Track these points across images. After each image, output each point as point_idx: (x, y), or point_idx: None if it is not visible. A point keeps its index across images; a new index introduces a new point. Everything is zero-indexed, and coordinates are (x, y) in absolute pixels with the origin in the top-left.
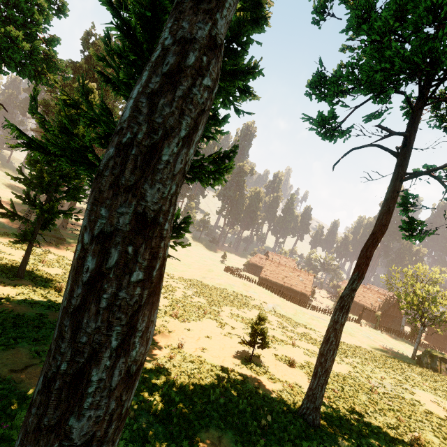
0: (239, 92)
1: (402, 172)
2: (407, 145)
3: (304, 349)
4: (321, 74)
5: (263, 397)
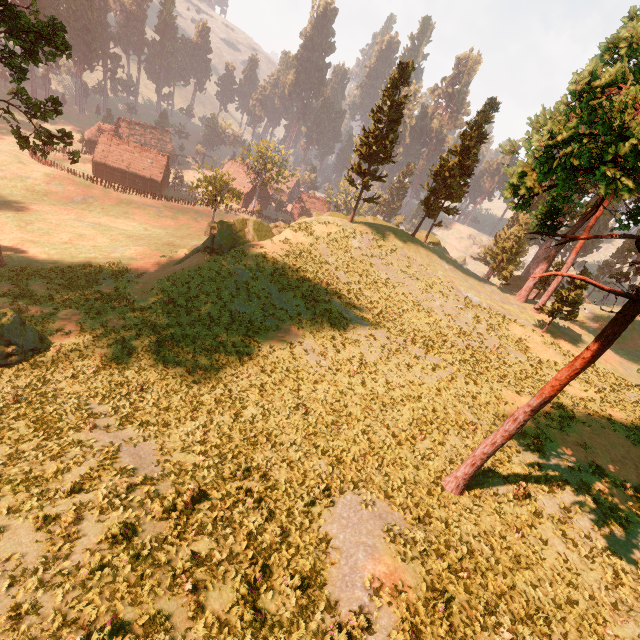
0: None
1: None
2: None
3: (75, 234)
4: None
5: None
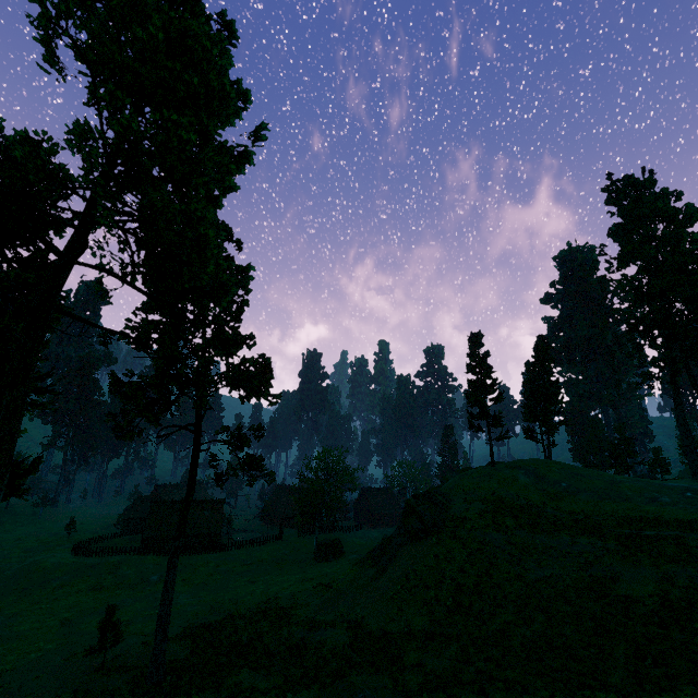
0: (34, 393)
1: (198, 445)
2: (197, 426)
3: (188, 615)
4: (119, 380)
5: (110, 692)
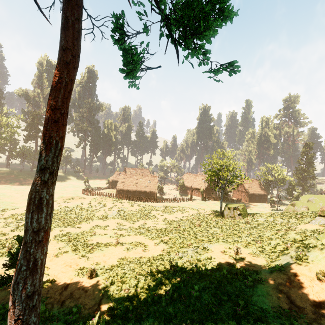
0: None
1: None
2: None
3: (127, 244)
4: None
5: None
